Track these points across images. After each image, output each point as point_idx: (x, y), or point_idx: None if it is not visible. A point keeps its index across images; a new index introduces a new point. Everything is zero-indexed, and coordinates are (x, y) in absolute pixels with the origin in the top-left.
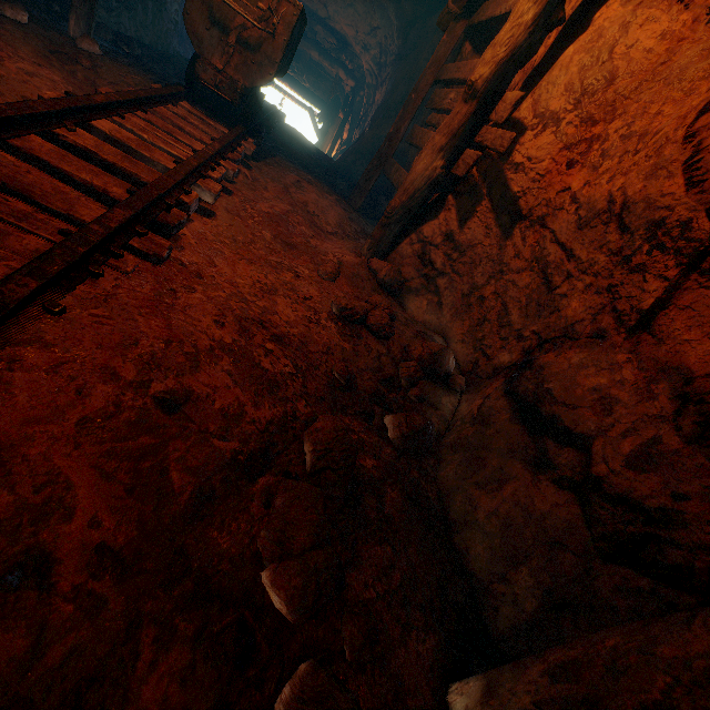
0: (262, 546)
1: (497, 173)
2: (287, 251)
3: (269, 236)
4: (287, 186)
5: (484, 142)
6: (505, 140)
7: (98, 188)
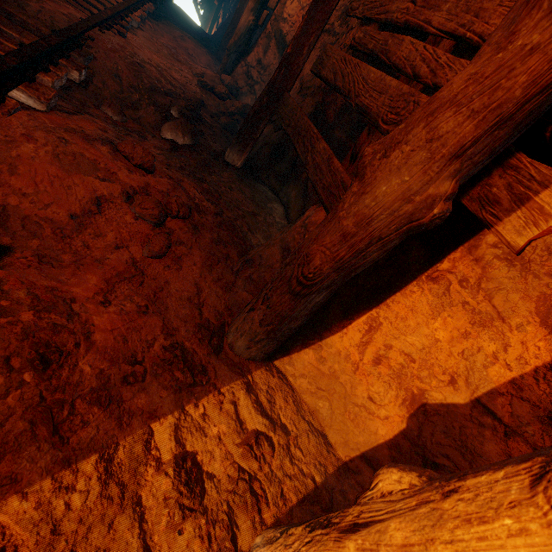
0: (170, 105)
1: (278, 24)
2: (176, 62)
3: (166, 53)
4: (176, 38)
5: (269, 6)
6: (274, 3)
7: (93, 5)
